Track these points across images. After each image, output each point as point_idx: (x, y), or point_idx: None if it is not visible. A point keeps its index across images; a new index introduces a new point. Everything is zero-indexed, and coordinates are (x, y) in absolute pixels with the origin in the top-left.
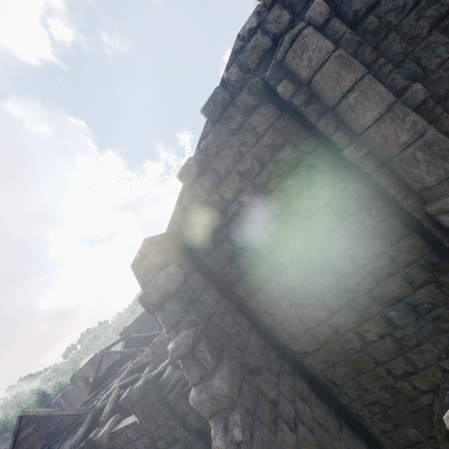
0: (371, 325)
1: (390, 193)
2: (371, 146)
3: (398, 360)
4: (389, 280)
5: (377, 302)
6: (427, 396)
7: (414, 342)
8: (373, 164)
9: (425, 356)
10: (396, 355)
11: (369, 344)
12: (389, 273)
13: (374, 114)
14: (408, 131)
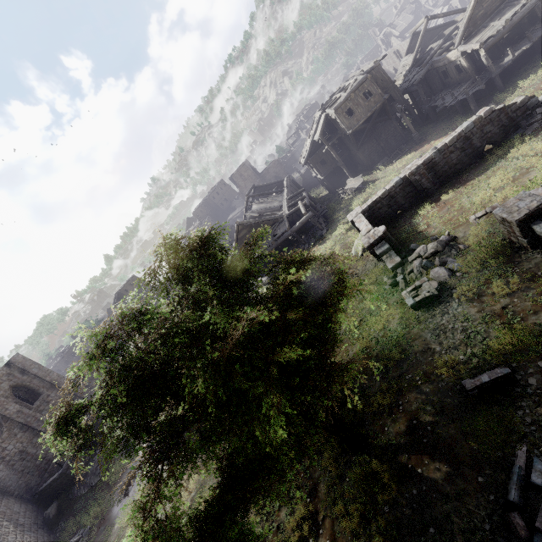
0: None
1: None
2: None
3: None
4: None
5: None
6: None
7: None
8: None
9: None
10: None
11: None
12: None
13: None
14: None
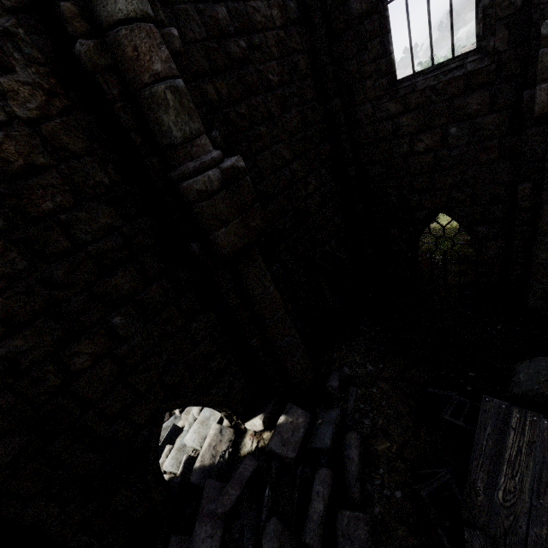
0: (84, 343)
1: (134, 141)
2: (119, 58)
3: (116, 390)
4: (118, 269)
5: (98, 304)
6: (146, 431)
7: (139, 358)
8: (119, 88)
9: (149, 373)
10: (114, 383)
11: (76, 377)
12: (120, 259)
13: (128, 8)
14: (163, 62)
